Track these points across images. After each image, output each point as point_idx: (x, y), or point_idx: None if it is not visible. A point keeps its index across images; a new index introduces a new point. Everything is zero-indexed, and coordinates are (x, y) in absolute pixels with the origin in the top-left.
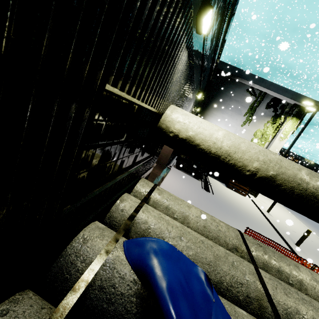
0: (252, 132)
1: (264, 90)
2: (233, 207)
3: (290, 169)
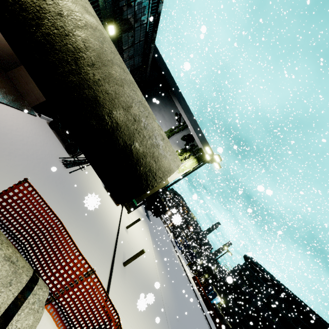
0: None
1: (187, 123)
2: (84, 198)
3: None
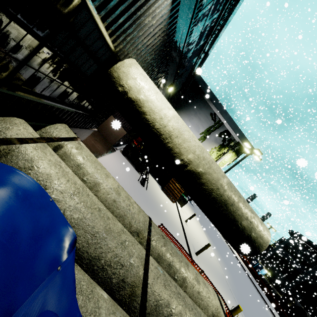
0: None
1: (223, 121)
2: (159, 207)
3: (217, 173)
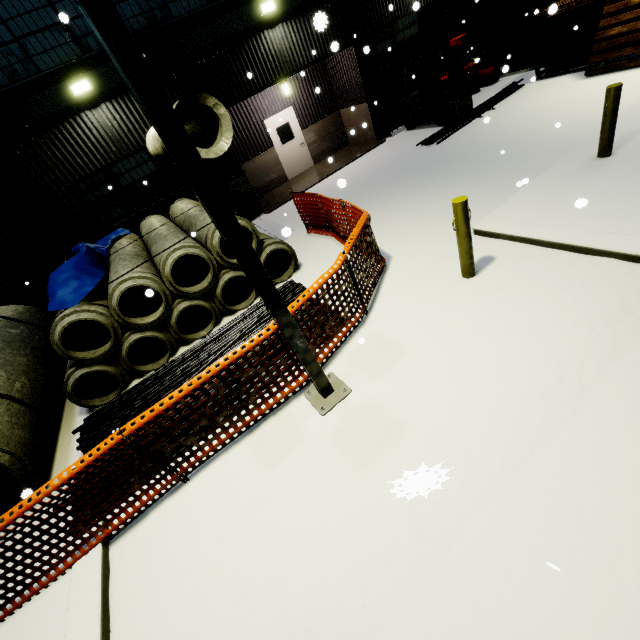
0: None
1: None
2: (474, 147)
3: None
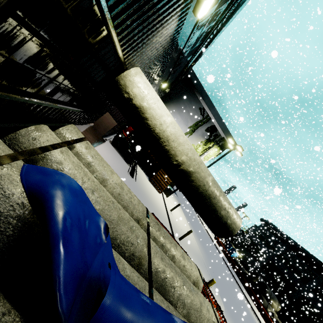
0: None
1: (211, 116)
2: (147, 198)
3: (204, 172)
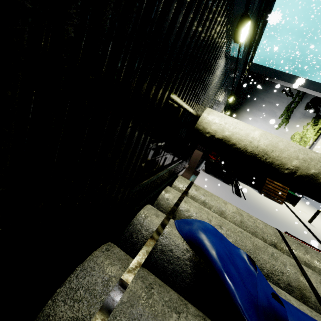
0: (289, 135)
1: (303, 90)
2: (268, 214)
3: None
